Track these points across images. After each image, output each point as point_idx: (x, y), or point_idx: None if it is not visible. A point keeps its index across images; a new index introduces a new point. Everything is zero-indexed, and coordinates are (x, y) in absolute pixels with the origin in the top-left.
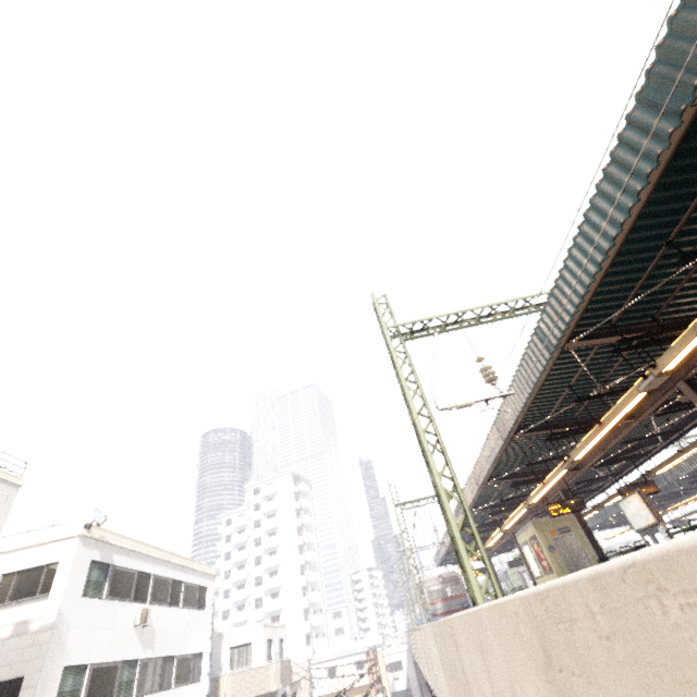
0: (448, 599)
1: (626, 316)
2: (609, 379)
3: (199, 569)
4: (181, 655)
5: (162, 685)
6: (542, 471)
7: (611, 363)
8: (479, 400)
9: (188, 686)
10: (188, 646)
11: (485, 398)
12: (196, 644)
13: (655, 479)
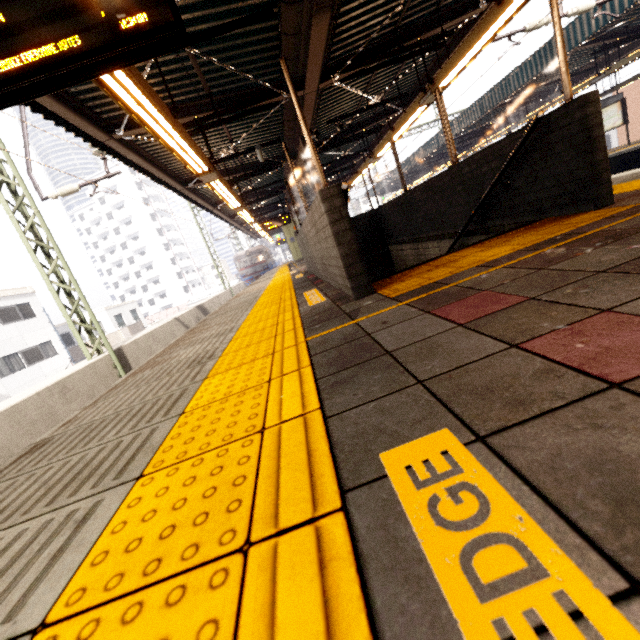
0: (253, 266)
1: (175, 92)
2: (240, 136)
3: (8, 294)
4: (24, 350)
5: (15, 370)
6: (265, 191)
7: (221, 126)
8: (83, 184)
9: (45, 361)
10: (30, 343)
11: (89, 181)
12: (39, 339)
13: (405, 162)
